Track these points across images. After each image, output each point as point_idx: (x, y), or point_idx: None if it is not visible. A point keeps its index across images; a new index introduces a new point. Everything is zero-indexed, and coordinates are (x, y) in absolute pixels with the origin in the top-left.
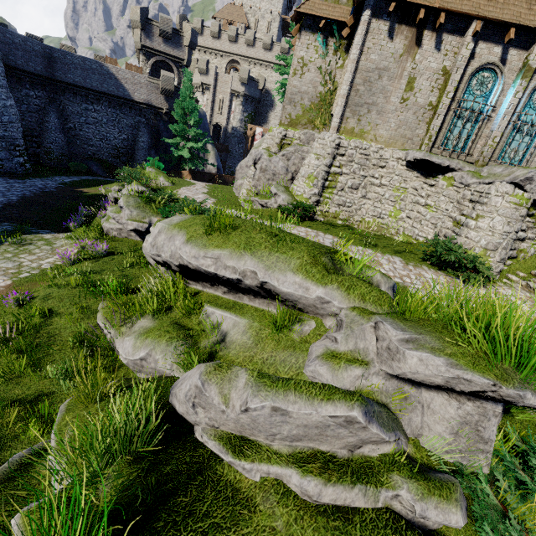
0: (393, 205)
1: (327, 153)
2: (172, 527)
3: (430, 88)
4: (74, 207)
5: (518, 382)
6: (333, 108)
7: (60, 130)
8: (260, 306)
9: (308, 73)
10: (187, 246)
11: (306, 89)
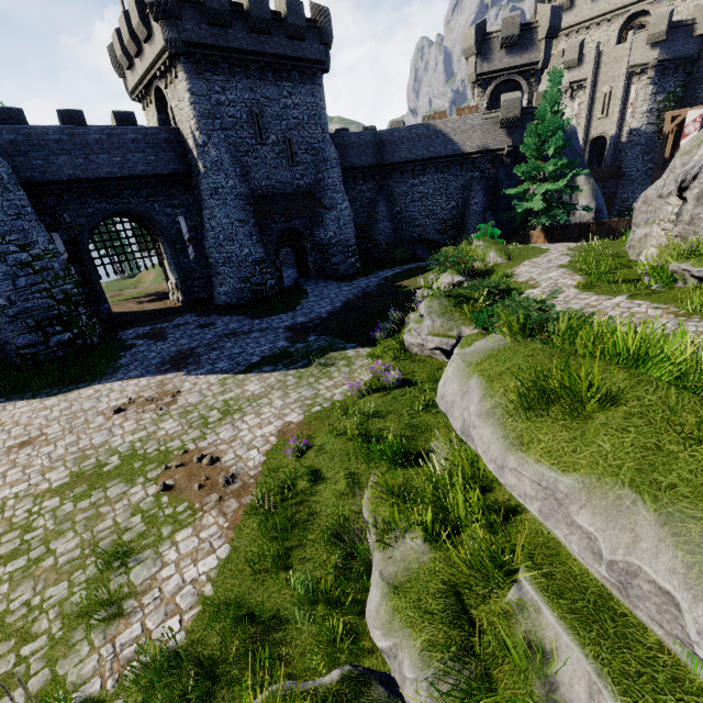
0: None
1: None
2: None
3: None
4: (388, 308)
5: None
6: None
7: (387, 218)
8: (691, 662)
9: None
10: (485, 427)
11: None
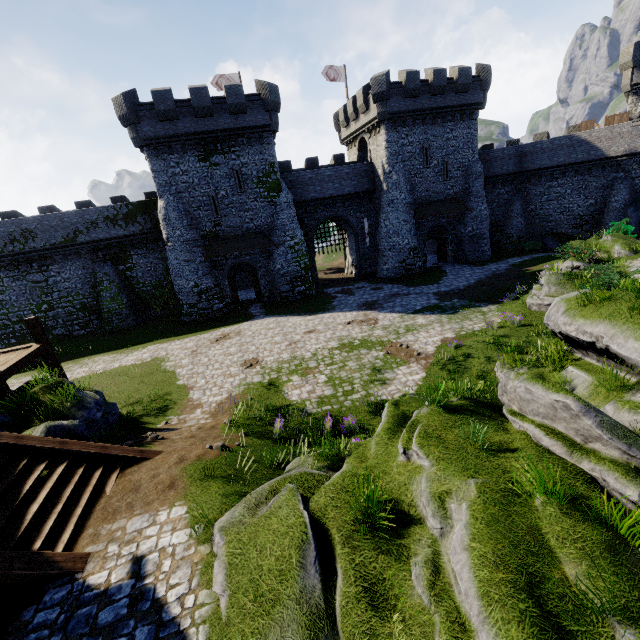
0: None
1: None
2: (470, 416)
3: None
4: (514, 286)
5: None
6: None
7: (521, 215)
8: (621, 374)
9: None
10: (562, 316)
11: None
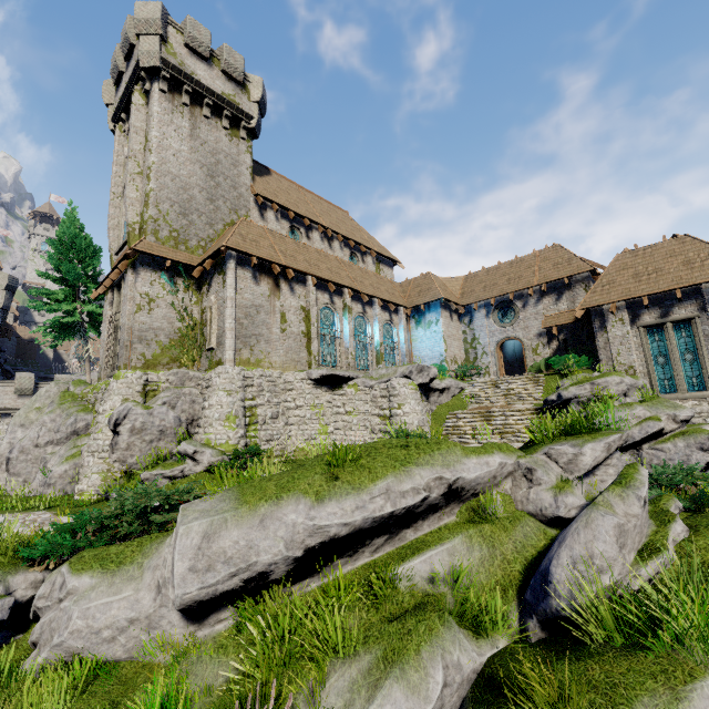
0: (318, 423)
1: (238, 387)
2: None
3: (298, 320)
4: None
5: (618, 431)
6: (213, 342)
7: None
8: (431, 528)
9: (158, 308)
10: (326, 506)
11: (160, 325)
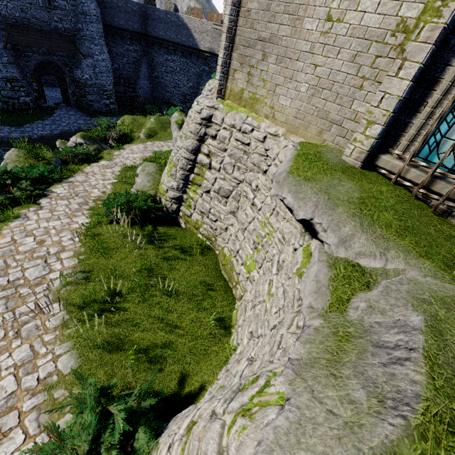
0: (251, 248)
1: (189, 131)
2: None
3: None
4: None
5: None
6: None
7: (147, 78)
8: None
9: None
10: None
11: None
